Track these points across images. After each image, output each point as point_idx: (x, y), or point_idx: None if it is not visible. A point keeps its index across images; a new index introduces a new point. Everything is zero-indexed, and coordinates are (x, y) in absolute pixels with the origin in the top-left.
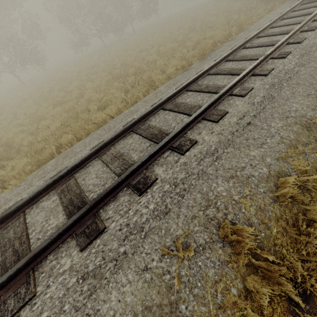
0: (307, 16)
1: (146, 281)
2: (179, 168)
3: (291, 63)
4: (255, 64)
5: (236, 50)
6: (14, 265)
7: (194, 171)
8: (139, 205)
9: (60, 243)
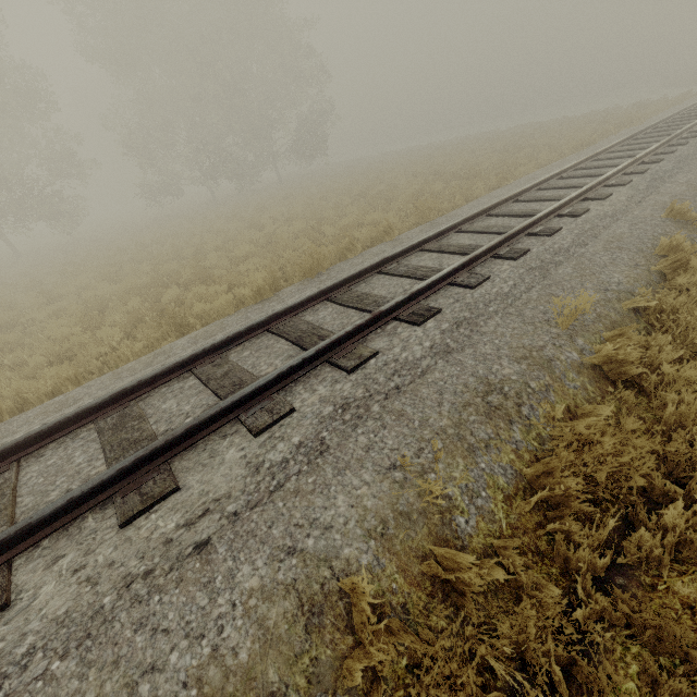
0: (531, 218)
1: None
2: None
3: (423, 343)
4: (339, 335)
5: (358, 277)
6: None
7: None
8: None
9: None
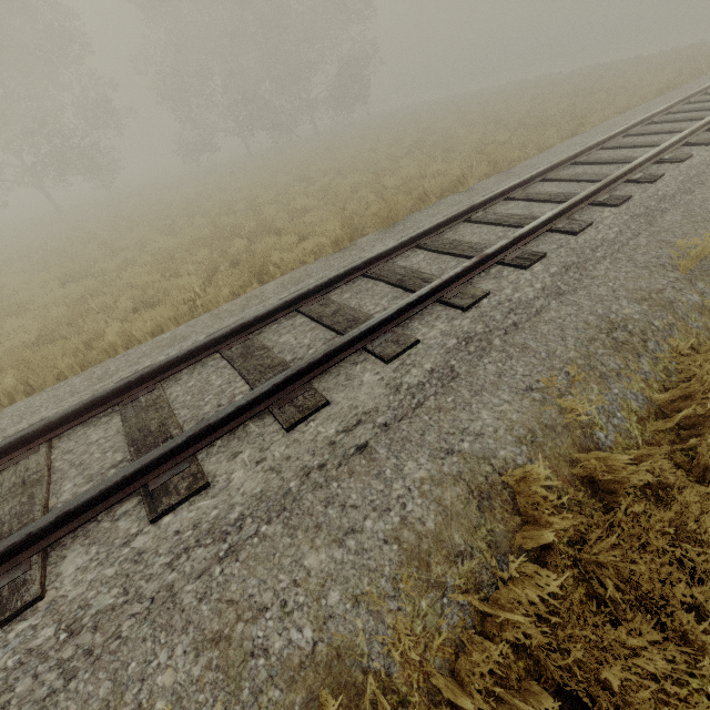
0: (624, 165)
1: None
2: (113, 570)
3: (534, 285)
4: (449, 276)
5: (446, 225)
6: None
7: (145, 589)
8: None
9: None
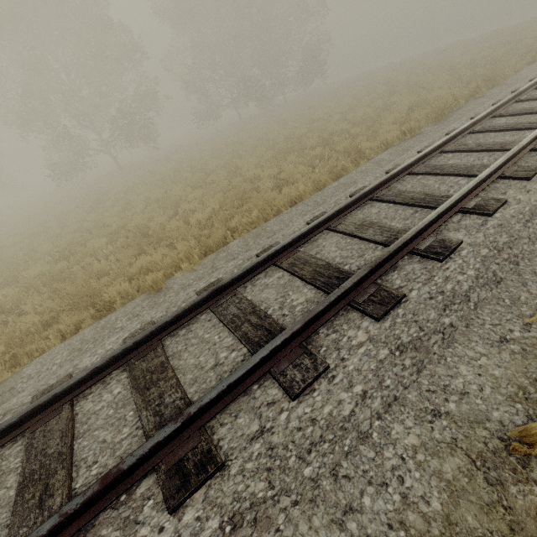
0: None
1: (515, 352)
2: (493, 230)
3: None
4: None
5: (505, 104)
6: (266, 339)
7: (522, 234)
8: (448, 271)
9: (335, 313)
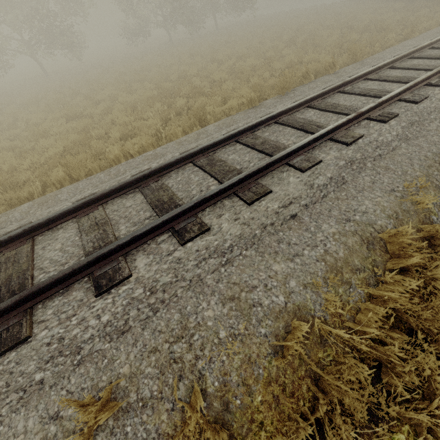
0: None
1: (46, 437)
2: (167, 266)
3: (391, 133)
4: (339, 123)
5: (327, 93)
6: None
7: (186, 275)
8: (89, 311)
9: None
